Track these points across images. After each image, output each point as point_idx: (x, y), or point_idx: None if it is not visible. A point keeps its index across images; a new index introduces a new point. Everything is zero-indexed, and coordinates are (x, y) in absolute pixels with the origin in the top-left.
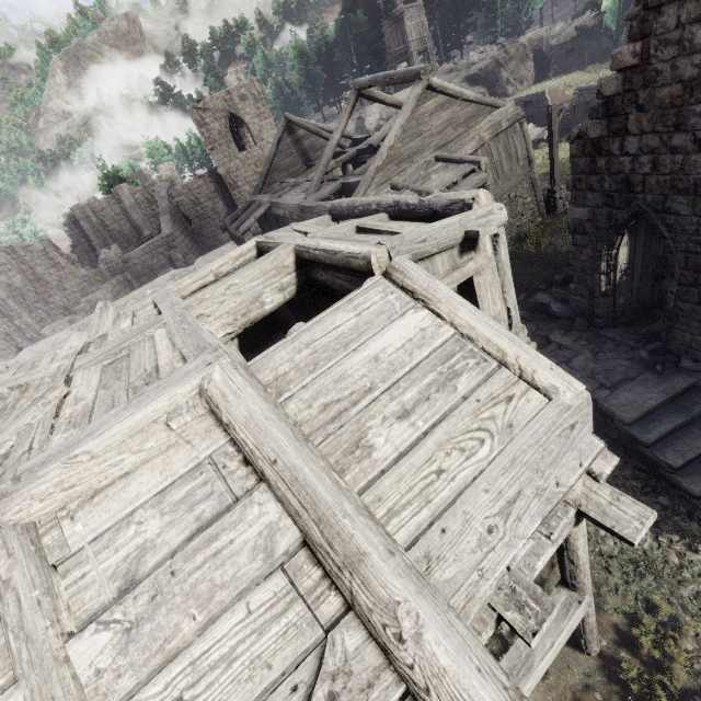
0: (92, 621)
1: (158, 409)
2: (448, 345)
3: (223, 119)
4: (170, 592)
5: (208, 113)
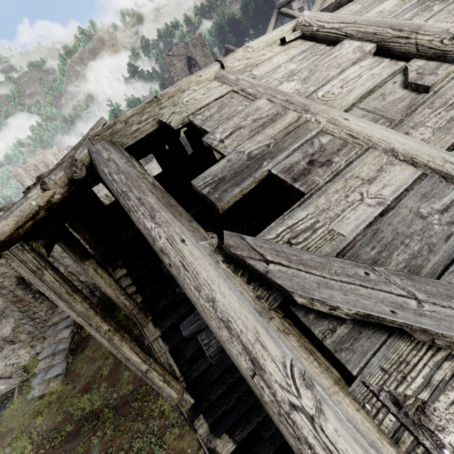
0: (284, 81)
1: (277, 35)
2: (420, 1)
3: (184, 61)
4: (318, 69)
5: (175, 57)
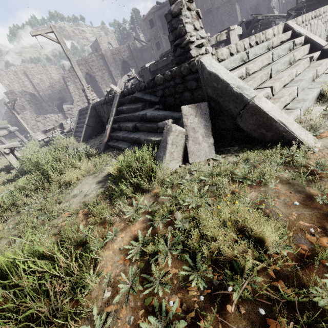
0: None
1: None
2: None
3: (106, 43)
4: None
5: (102, 41)
